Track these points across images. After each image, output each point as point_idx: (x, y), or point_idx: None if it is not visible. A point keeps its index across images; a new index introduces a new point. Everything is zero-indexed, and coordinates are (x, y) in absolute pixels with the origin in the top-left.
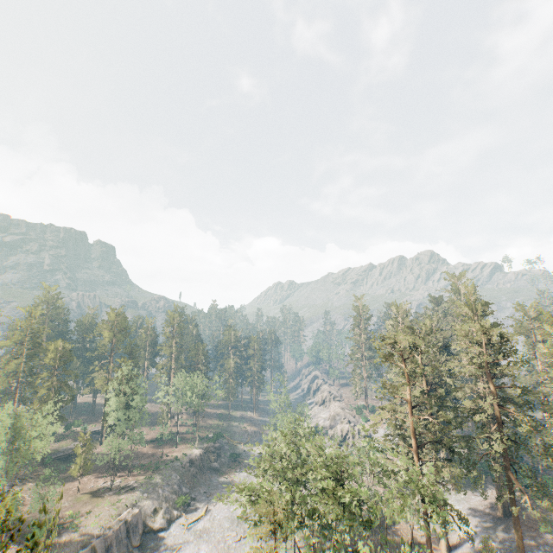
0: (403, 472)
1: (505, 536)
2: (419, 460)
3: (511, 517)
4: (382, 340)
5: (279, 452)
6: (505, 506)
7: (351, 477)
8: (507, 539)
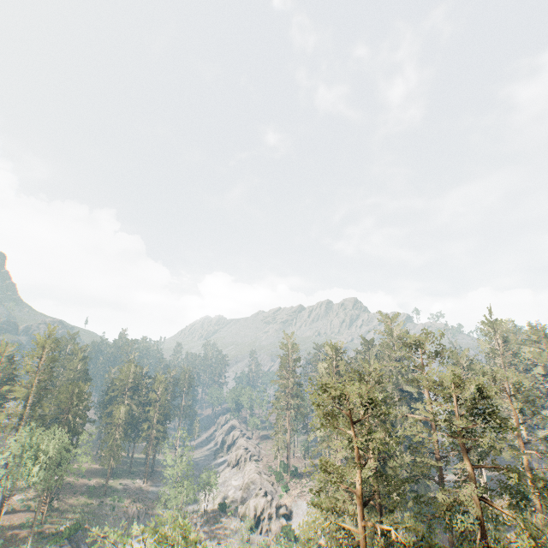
0: None
1: None
2: None
3: None
4: (324, 391)
5: None
6: None
7: None
8: None
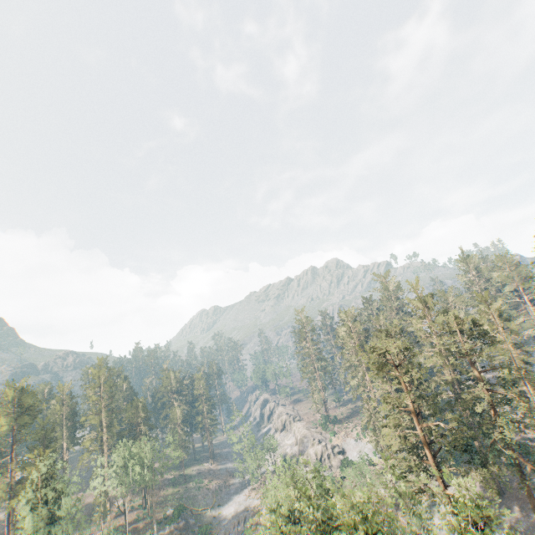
0: (461, 499)
1: (512, 518)
2: (440, 472)
3: (504, 494)
4: (374, 351)
5: (282, 513)
6: (497, 485)
7: (392, 522)
8: (515, 521)
